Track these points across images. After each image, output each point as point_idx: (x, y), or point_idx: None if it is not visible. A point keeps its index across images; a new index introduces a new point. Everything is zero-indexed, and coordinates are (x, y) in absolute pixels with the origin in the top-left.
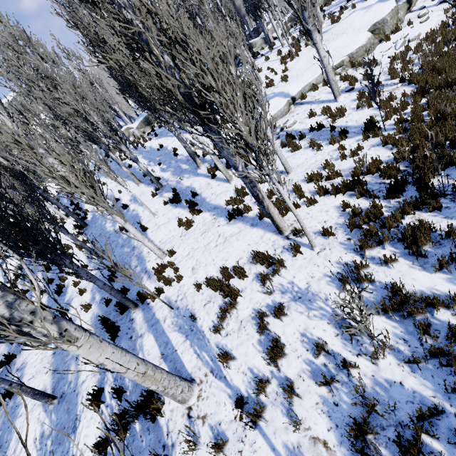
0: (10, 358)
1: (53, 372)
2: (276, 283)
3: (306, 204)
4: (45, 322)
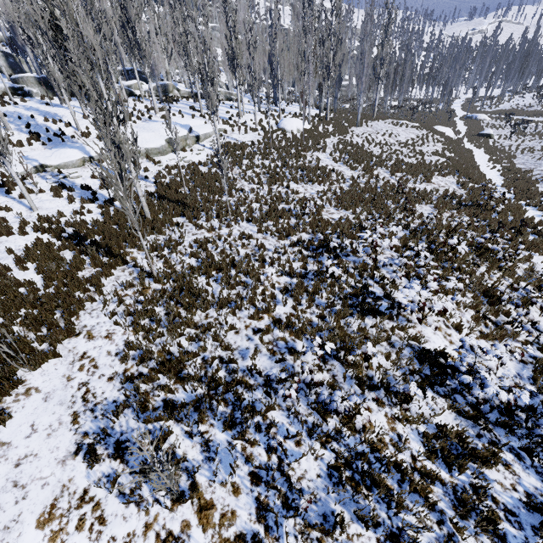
0: None
1: None
2: None
3: (18, 233)
4: None
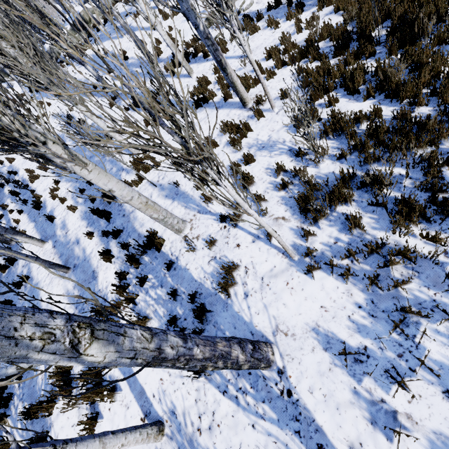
0: (11, 261)
1: (59, 257)
2: (244, 143)
3: (265, 78)
4: (57, 145)
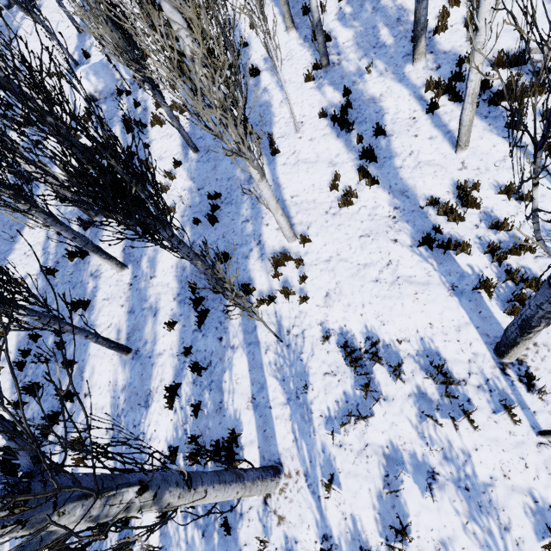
0: (84, 253)
1: (129, 312)
2: (443, 434)
3: None
4: (143, 509)
